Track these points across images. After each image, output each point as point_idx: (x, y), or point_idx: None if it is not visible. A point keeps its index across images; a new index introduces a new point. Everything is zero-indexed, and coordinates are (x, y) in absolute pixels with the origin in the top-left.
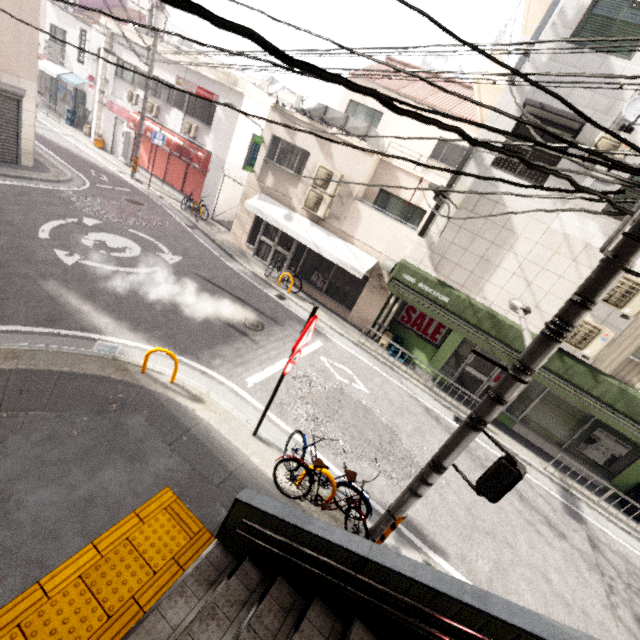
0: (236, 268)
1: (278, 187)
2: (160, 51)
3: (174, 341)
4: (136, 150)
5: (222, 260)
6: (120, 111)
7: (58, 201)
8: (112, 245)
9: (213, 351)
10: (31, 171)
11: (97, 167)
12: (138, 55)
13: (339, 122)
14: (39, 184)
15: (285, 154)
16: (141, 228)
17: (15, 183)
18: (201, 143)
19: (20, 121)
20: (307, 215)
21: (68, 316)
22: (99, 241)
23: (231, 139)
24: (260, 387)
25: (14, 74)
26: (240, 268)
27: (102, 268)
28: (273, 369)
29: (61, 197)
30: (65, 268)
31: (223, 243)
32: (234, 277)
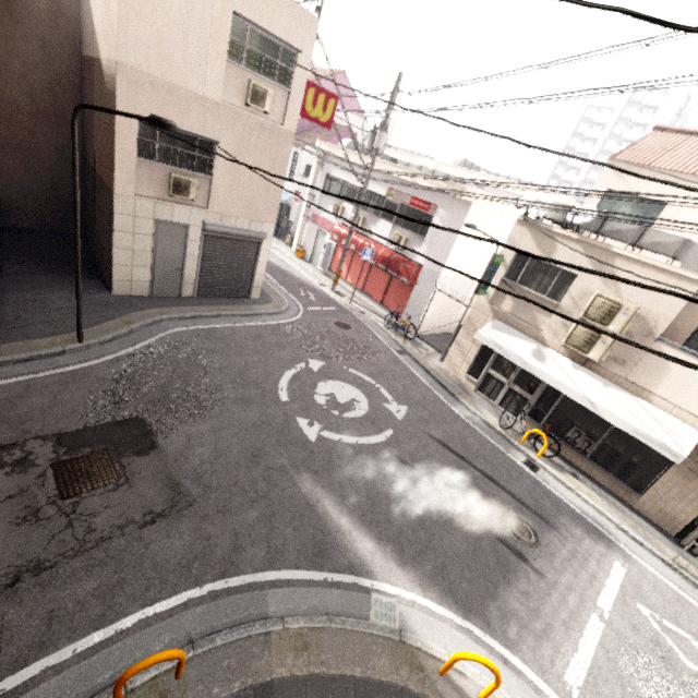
0: (464, 415)
1: (519, 313)
2: (381, 170)
3: (448, 583)
4: (340, 264)
5: (445, 403)
6: (323, 223)
7: (284, 340)
8: (341, 399)
9: (499, 602)
10: (259, 304)
11: (303, 283)
12: (356, 176)
13: (627, 235)
14: (266, 319)
15: (534, 274)
16: (358, 364)
17: (249, 323)
18: (410, 254)
19: (257, 260)
20: (566, 352)
21: (332, 541)
22: (329, 395)
23: (449, 251)
24: (589, 697)
25: (260, 220)
26: (468, 414)
27: (342, 441)
28: (587, 643)
29: (285, 333)
30: (311, 448)
31: (438, 373)
32: (467, 433)
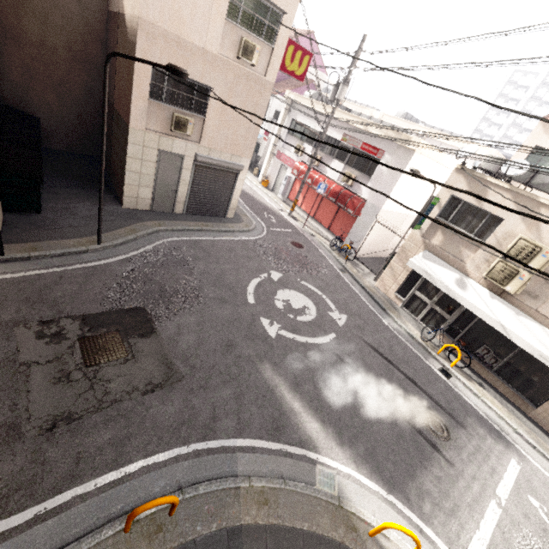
0: (391, 326)
1: (448, 247)
2: (340, 119)
3: (377, 462)
4: (298, 194)
5: (377, 315)
6: (286, 160)
7: (252, 253)
8: (295, 305)
9: (416, 483)
10: (232, 223)
11: (266, 207)
12: (319, 122)
13: None
14: (238, 235)
15: (464, 215)
16: (308, 278)
17: (225, 238)
18: (356, 190)
19: (234, 187)
20: (485, 283)
21: (286, 420)
22: (285, 301)
23: (391, 190)
24: None
25: (239, 155)
26: (395, 326)
27: (295, 340)
28: (487, 524)
29: (252, 248)
30: (271, 343)
31: (372, 290)
32: (394, 341)
